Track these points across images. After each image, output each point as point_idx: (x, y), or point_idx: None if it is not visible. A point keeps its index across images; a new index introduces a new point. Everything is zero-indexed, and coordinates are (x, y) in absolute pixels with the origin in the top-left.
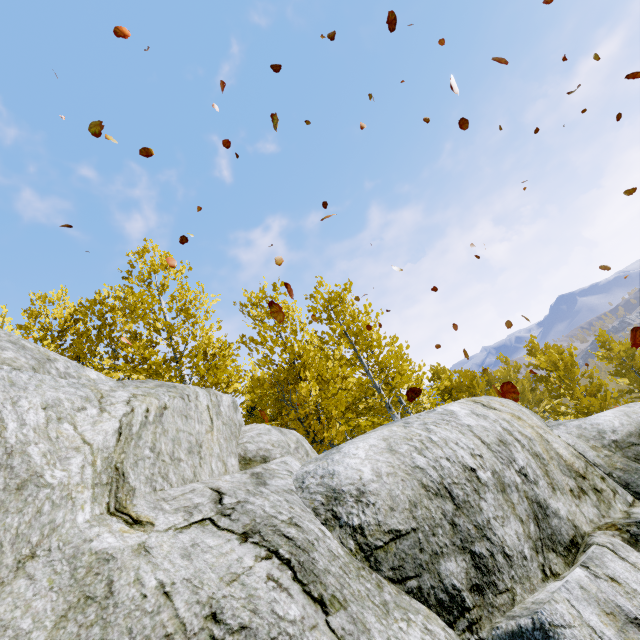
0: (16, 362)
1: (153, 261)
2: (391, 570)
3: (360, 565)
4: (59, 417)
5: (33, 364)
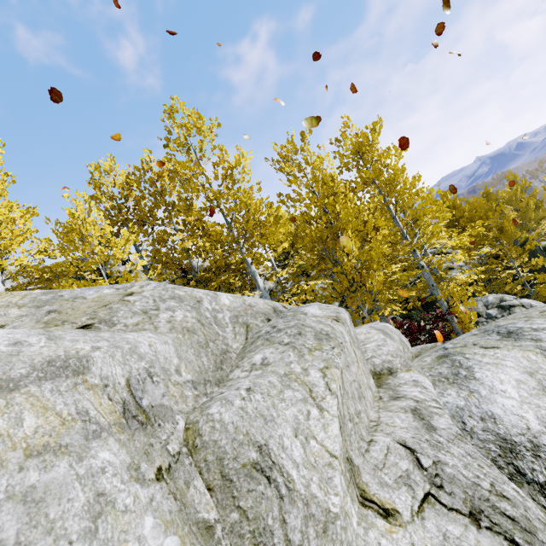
0: (187, 321)
1: (187, 124)
2: None
3: None
4: (305, 437)
5: (195, 315)
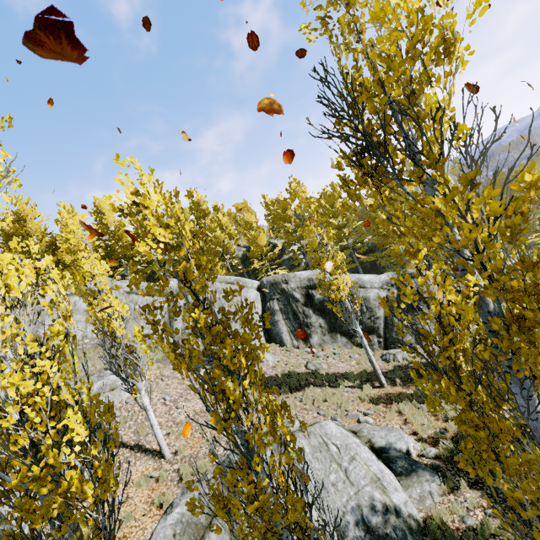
0: None
1: (16, 211)
2: None
3: None
4: None
5: None
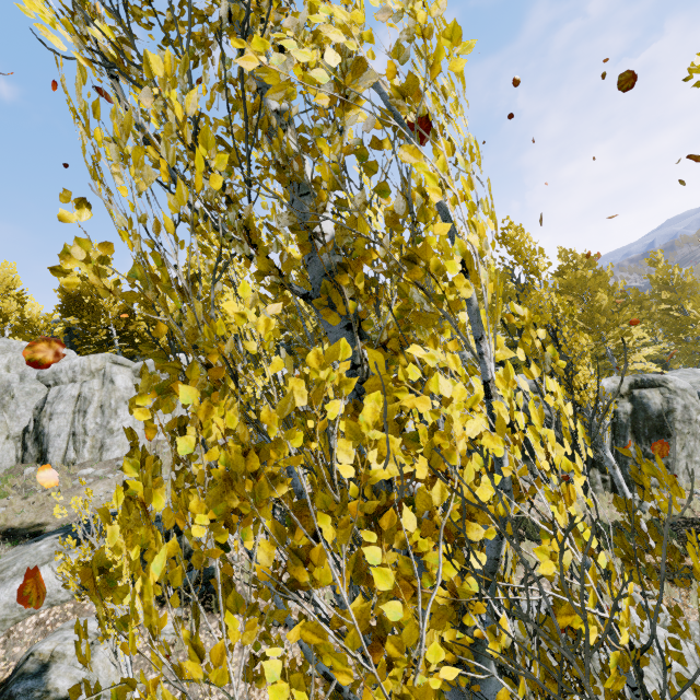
0: (3, 346)
1: None
2: (42, 381)
3: (37, 380)
4: None
5: (7, 346)
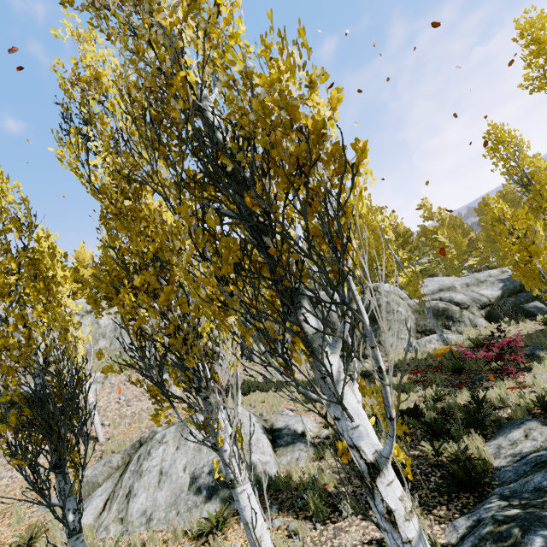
0: None
1: None
2: None
3: None
4: None
5: None
